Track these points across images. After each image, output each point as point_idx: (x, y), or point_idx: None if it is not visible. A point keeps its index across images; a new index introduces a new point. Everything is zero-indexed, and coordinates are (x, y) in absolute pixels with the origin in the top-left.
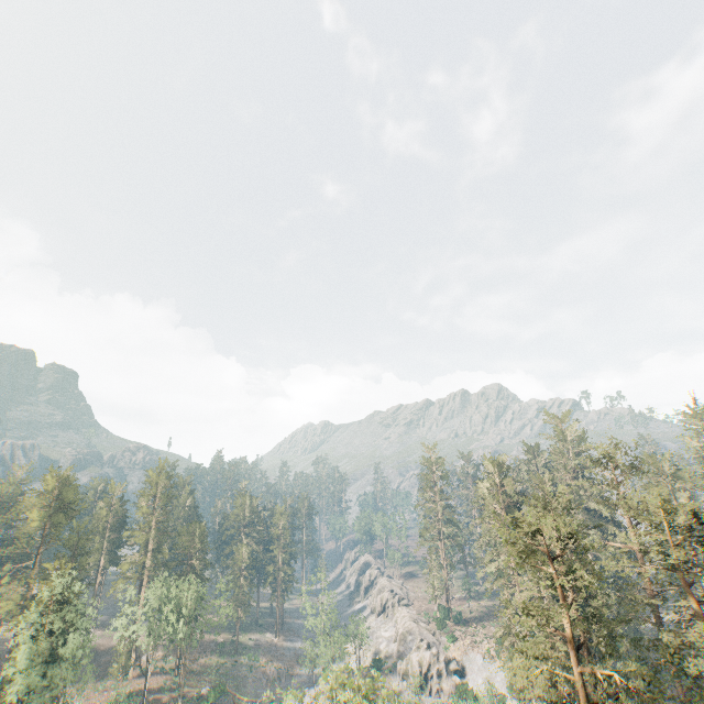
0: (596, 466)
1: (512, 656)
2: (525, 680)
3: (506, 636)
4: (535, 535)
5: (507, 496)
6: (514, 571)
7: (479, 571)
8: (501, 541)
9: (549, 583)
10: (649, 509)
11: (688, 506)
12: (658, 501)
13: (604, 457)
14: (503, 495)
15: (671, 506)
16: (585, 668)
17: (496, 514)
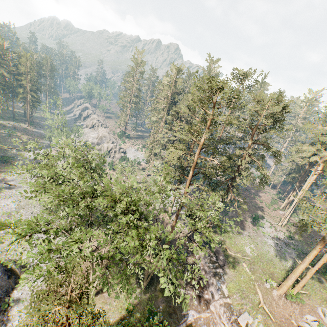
0: (236, 80)
1: (151, 150)
2: (174, 157)
3: (151, 143)
4: (216, 91)
5: (176, 88)
6: (163, 122)
7: (147, 118)
8: (162, 109)
9: (211, 118)
10: (263, 101)
11: (290, 101)
12: (269, 98)
13: (244, 75)
14: (173, 87)
15: (282, 99)
16: (201, 157)
17: (166, 95)
